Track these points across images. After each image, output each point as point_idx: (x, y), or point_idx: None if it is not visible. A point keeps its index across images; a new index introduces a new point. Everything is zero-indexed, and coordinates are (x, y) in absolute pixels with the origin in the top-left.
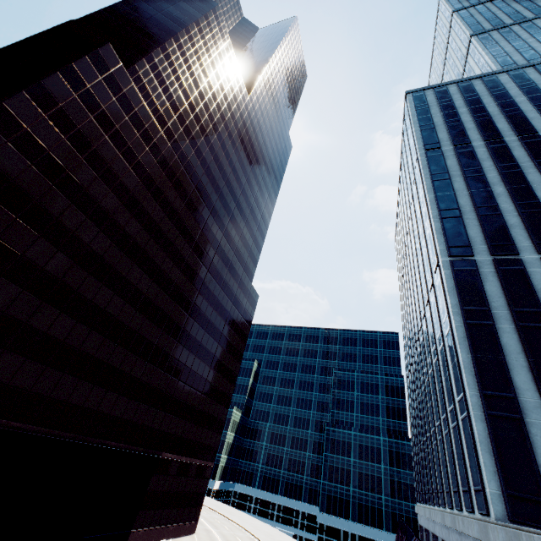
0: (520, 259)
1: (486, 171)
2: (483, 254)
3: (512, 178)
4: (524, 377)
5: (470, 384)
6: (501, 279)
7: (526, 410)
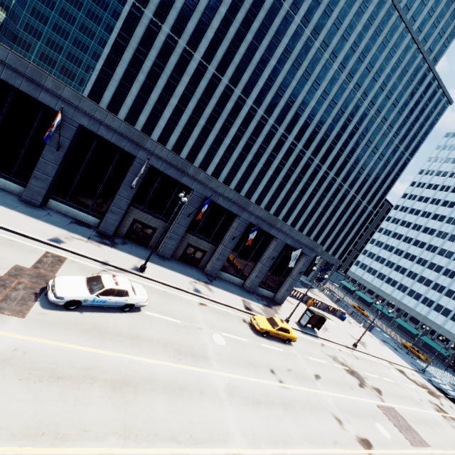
0: (160, 27)
1: None
2: (150, 12)
3: None
4: (121, 71)
5: (100, 62)
6: (145, 30)
7: (113, 80)
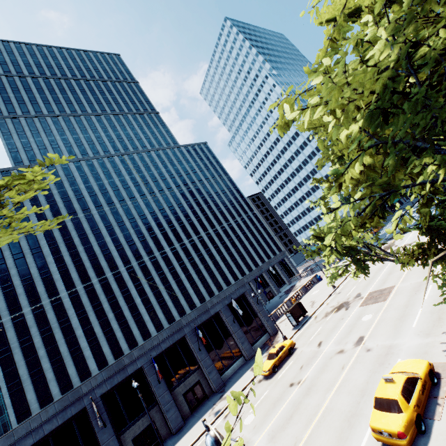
0: (23, 314)
1: (7, 259)
2: (6, 317)
3: (20, 263)
4: (24, 369)
5: (3, 386)
6: (14, 328)
7: (24, 382)
